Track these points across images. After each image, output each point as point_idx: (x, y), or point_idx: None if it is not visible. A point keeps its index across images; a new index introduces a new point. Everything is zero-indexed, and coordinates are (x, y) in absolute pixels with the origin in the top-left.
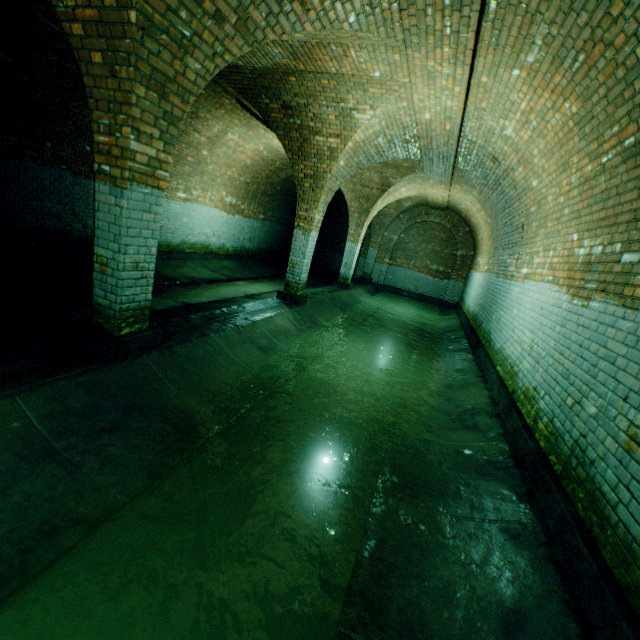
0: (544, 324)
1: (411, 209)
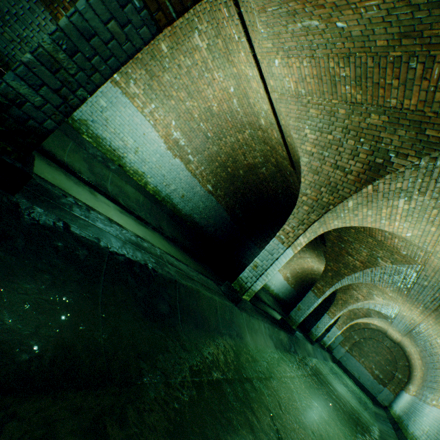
0: (434, 423)
1: (373, 329)
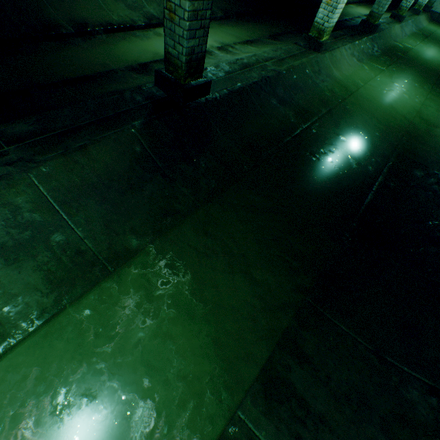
0: None
1: None
